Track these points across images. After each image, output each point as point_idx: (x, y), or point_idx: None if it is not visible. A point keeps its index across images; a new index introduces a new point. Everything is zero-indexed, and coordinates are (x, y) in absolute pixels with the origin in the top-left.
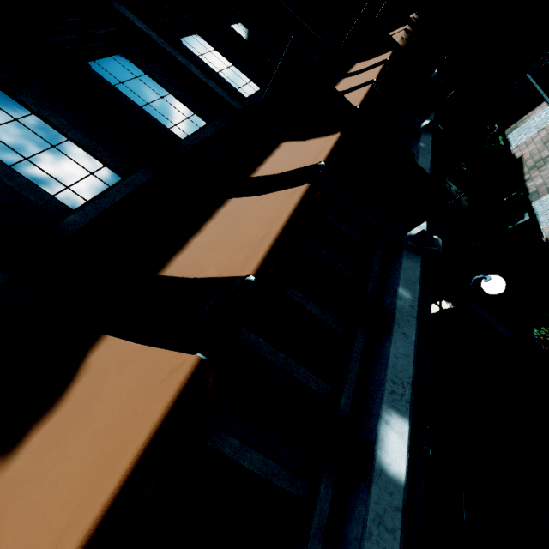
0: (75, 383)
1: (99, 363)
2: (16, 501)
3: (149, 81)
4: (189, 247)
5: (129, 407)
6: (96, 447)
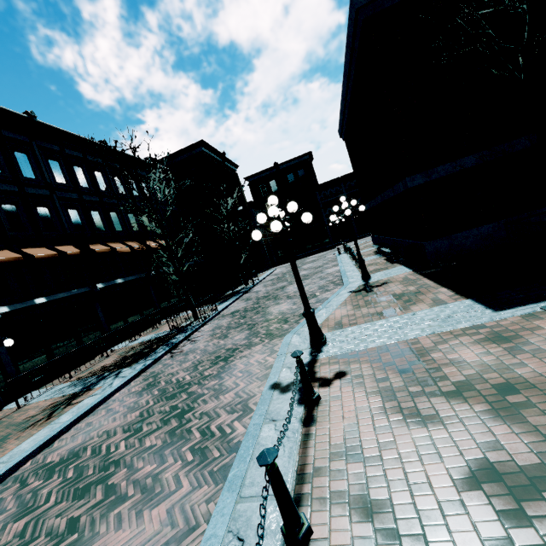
0: None
1: None
2: None
3: None
4: None
5: None
6: None
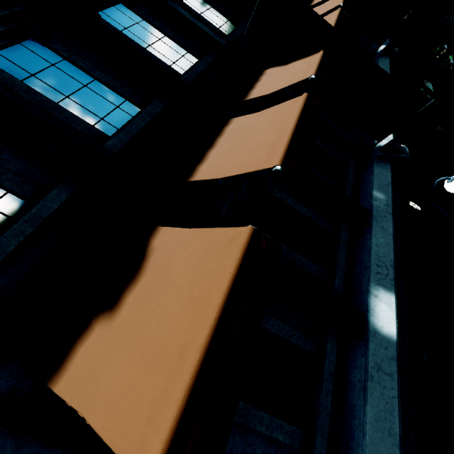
0: (147, 260)
1: (162, 245)
2: (132, 336)
3: (147, 26)
4: (208, 158)
5: (202, 268)
6: (185, 295)
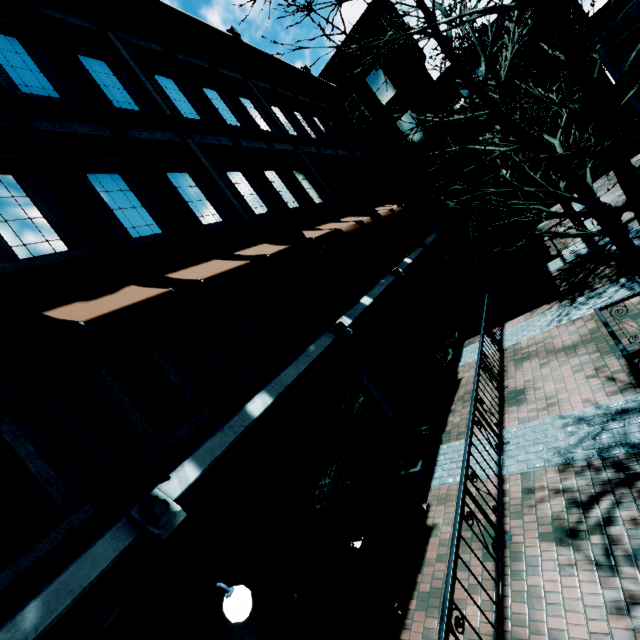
0: None
1: None
2: None
3: None
4: None
5: None
6: None
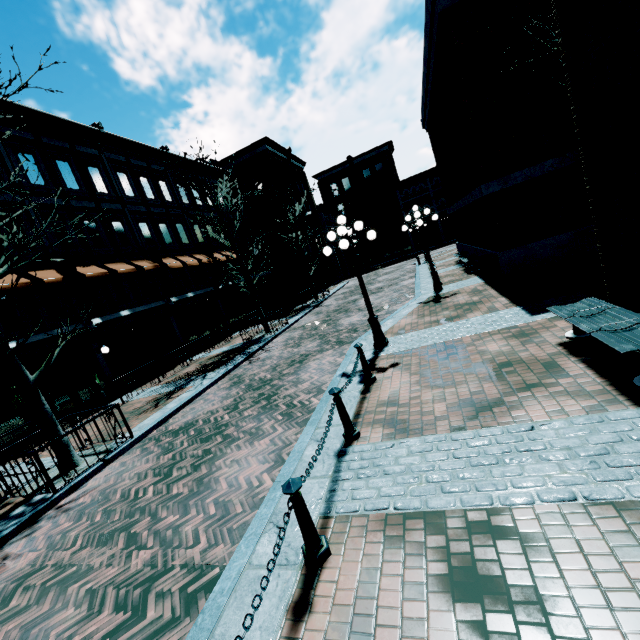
0: None
1: None
2: None
3: (22, 231)
4: None
5: None
6: None
